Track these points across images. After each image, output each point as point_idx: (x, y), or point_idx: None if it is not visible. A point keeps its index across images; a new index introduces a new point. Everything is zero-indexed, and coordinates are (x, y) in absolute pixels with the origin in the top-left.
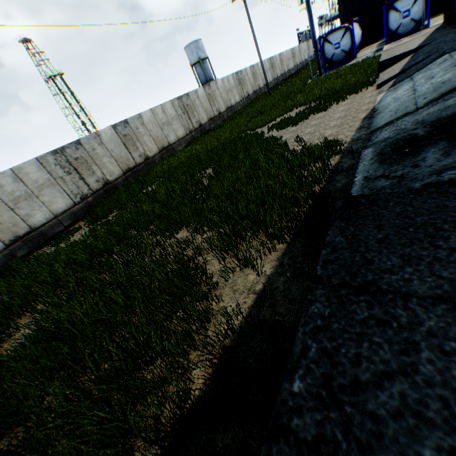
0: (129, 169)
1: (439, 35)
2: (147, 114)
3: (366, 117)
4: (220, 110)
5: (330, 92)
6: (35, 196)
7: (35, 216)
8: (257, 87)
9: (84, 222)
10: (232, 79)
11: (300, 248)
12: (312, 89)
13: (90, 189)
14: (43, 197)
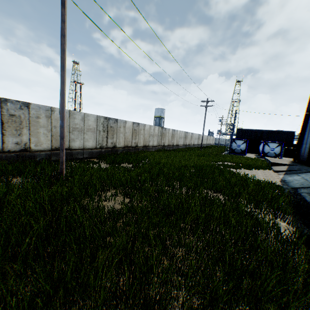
0: (127, 146)
1: (297, 164)
2: (148, 126)
3: (281, 181)
4: (173, 144)
5: (247, 163)
6: (83, 132)
7: (75, 142)
8: (190, 143)
9: (96, 160)
10: (183, 133)
11: (301, 220)
12: (233, 157)
13: (106, 145)
14: (86, 134)
